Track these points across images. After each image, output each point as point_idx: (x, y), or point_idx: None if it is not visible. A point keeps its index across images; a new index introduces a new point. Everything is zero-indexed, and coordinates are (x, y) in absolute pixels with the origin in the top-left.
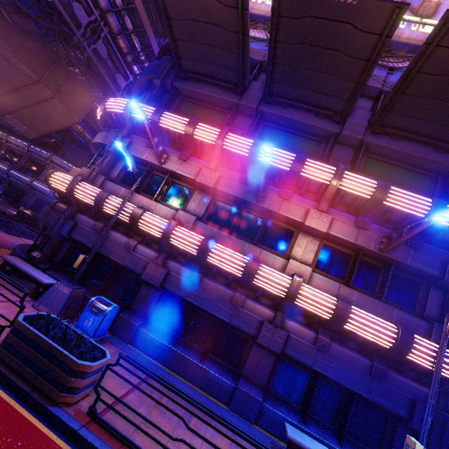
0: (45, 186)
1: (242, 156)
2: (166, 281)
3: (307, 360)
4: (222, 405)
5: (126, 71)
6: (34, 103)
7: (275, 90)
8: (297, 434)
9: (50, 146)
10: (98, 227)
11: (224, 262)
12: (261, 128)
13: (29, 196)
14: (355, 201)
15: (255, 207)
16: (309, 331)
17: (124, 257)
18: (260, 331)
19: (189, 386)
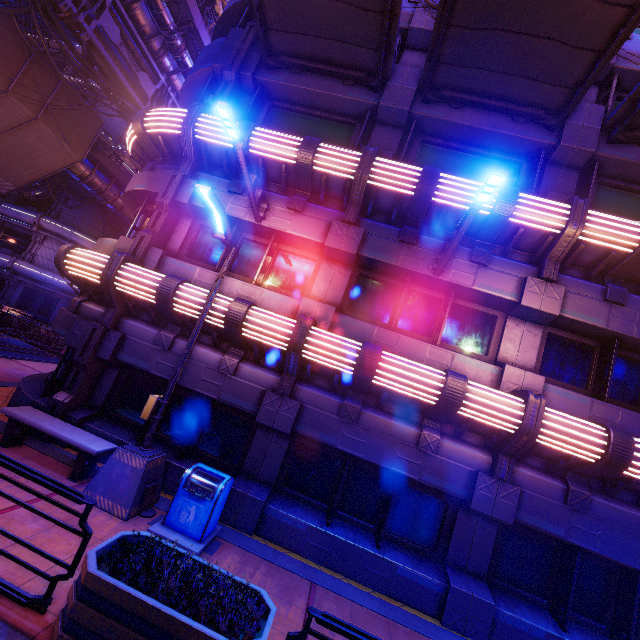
0: (36, 269)
1: (402, 196)
2: (300, 421)
3: (557, 529)
4: (429, 620)
5: (154, 66)
6: (3, 131)
7: (441, 77)
8: None
9: (34, 203)
10: (166, 340)
11: (404, 382)
12: (417, 147)
13: (11, 286)
14: (601, 259)
15: (430, 281)
16: (552, 481)
17: (220, 386)
18: (474, 490)
19: (371, 597)
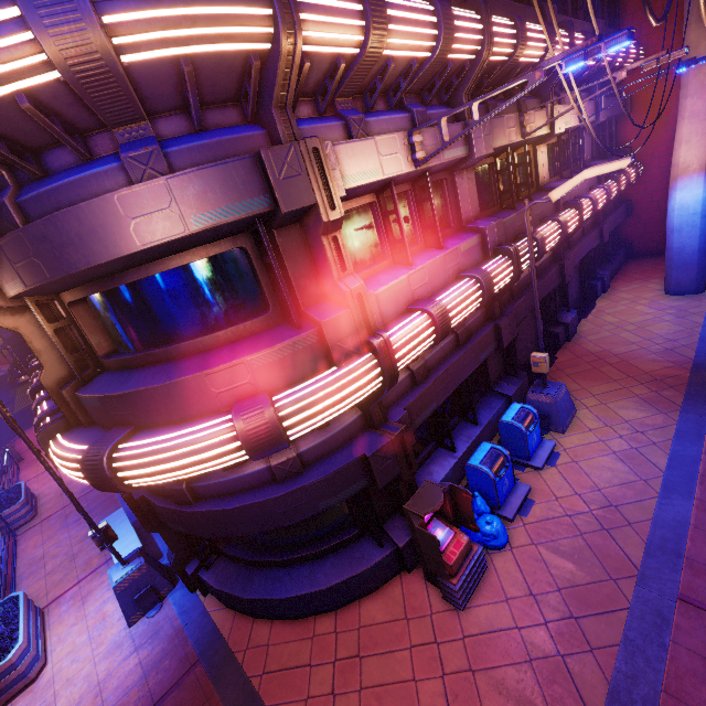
0: None
1: None
2: None
3: None
4: None
5: None
6: None
7: None
8: (112, 519)
9: None
10: None
11: None
12: None
13: None
14: None
15: None
16: None
17: None
18: None
19: None
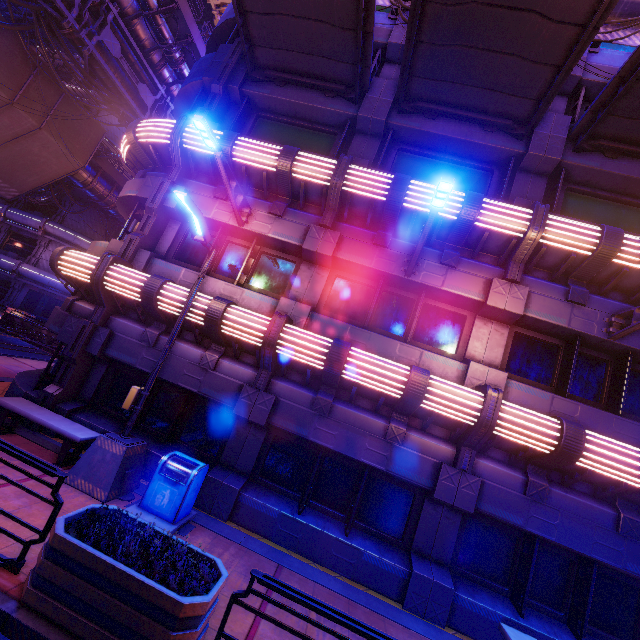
0: (41, 272)
1: (375, 201)
2: (275, 414)
3: (516, 519)
4: (391, 603)
5: (153, 78)
6: (9, 140)
7: (415, 89)
8: None
9: (40, 208)
10: (151, 336)
11: (370, 377)
12: (394, 155)
13: (16, 288)
14: (563, 262)
15: (402, 282)
16: (513, 473)
17: (200, 381)
18: (438, 480)
19: (336, 580)
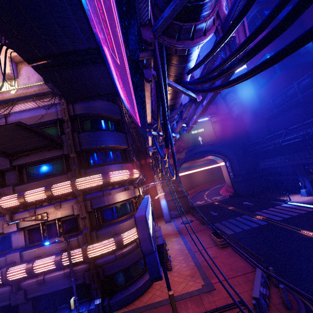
0: None
1: None
2: None
3: (39, 293)
4: None
5: None
6: None
7: None
8: None
9: None
10: None
11: None
12: None
13: None
14: (20, 206)
15: None
16: (33, 280)
17: None
18: (10, 300)
19: None
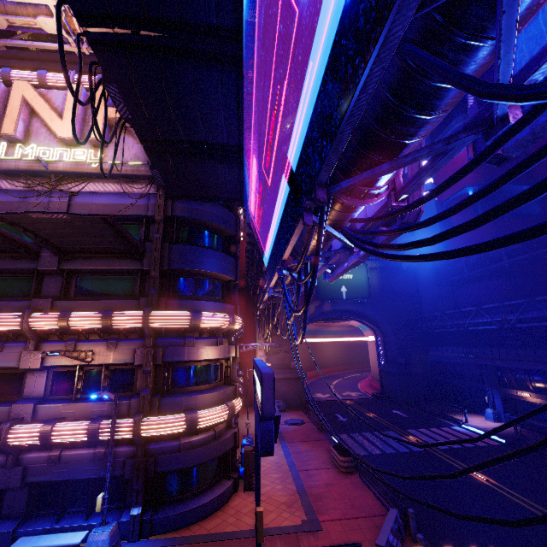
0: None
1: None
2: None
3: (46, 477)
4: None
5: None
6: None
7: None
8: (23, 542)
9: None
10: None
11: None
12: None
13: None
14: (57, 332)
15: None
16: (43, 455)
17: None
18: None
19: None
